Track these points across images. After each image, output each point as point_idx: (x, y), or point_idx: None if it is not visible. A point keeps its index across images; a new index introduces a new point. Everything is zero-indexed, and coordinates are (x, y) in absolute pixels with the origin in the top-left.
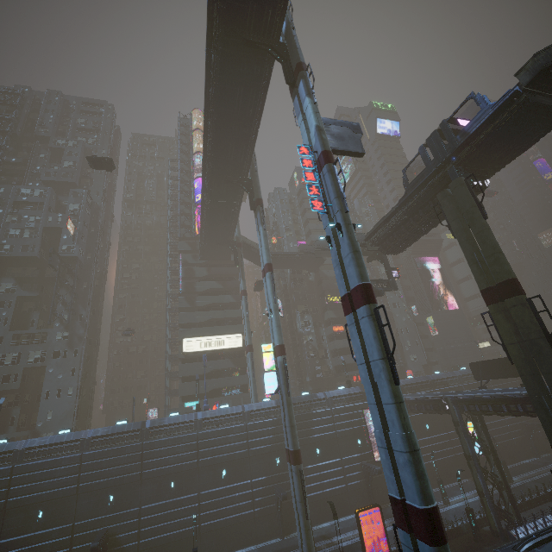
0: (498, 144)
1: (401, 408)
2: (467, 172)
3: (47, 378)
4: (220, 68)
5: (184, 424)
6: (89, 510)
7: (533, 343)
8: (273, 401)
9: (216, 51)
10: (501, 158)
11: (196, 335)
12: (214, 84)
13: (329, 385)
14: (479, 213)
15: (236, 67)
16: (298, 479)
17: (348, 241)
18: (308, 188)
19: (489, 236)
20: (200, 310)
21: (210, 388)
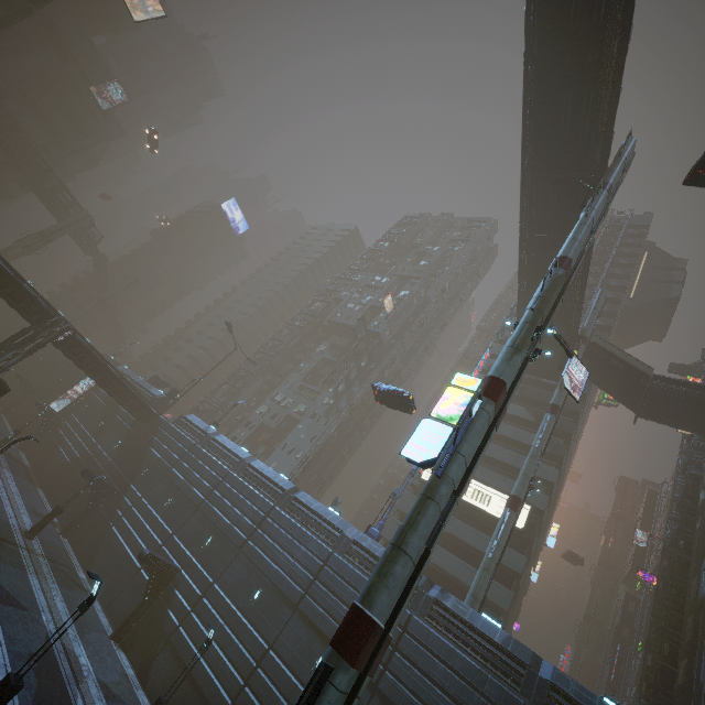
0: None
1: None
2: None
3: (294, 432)
4: None
5: (328, 526)
6: (190, 533)
7: None
8: (501, 631)
9: None
10: None
11: None
12: None
13: None
14: None
15: None
16: (309, 692)
17: None
18: None
19: None
20: None
21: None
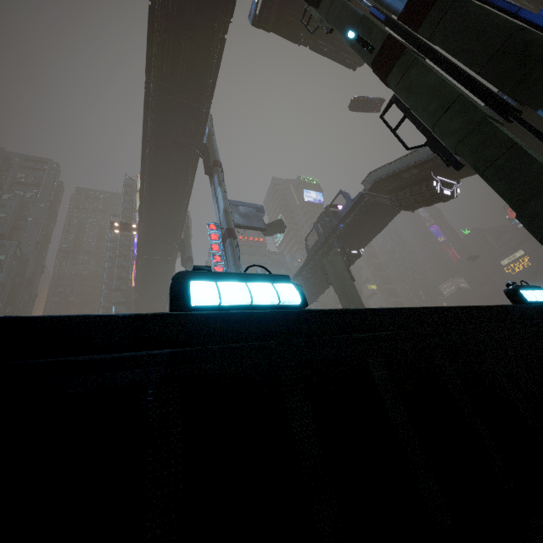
0: (361, 226)
1: None
2: (344, 244)
3: None
4: (154, 156)
5: None
6: None
7: None
8: None
9: (150, 144)
10: (367, 234)
11: None
12: (148, 167)
13: None
14: (348, 276)
15: (168, 156)
16: None
17: None
18: (212, 257)
19: (355, 293)
20: None
21: None
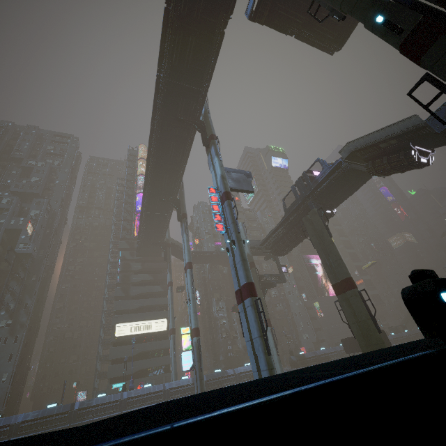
0: (336, 189)
1: (272, 373)
2: (320, 204)
3: None
4: (160, 131)
5: (110, 404)
6: None
7: (364, 323)
8: (190, 378)
9: (158, 122)
10: (340, 196)
11: (127, 321)
12: (155, 140)
13: (239, 362)
14: (327, 233)
15: (171, 131)
16: None
17: (239, 253)
18: (214, 216)
19: (333, 248)
20: (133, 299)
21: (136, 369)
